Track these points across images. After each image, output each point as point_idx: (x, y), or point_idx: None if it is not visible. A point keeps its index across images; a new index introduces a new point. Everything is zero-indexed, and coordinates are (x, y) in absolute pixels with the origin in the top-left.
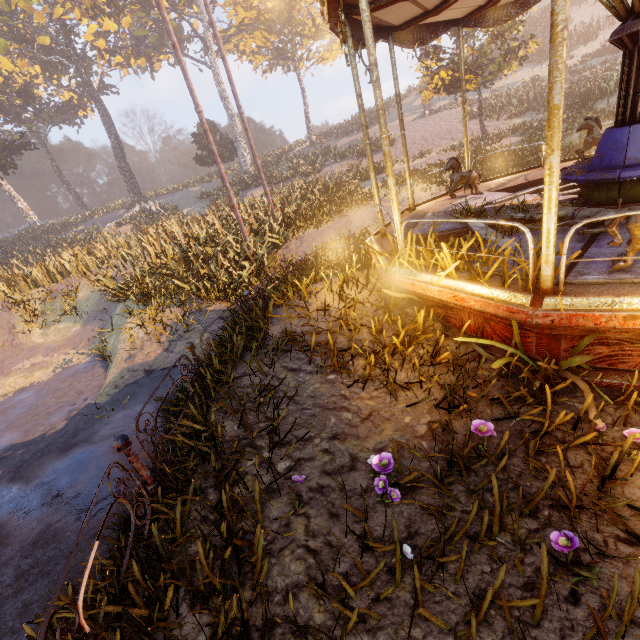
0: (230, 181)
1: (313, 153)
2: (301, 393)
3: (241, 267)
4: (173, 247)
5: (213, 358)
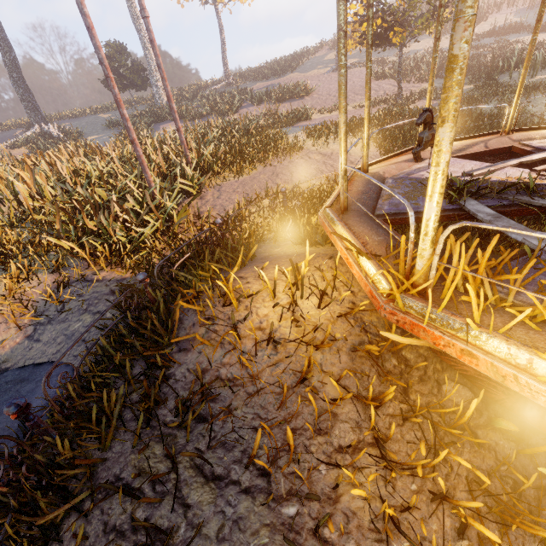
0: (142, 111)
1: (229, 93)
2: None
3: (143, 221)
4: (55, 185)
5: (58, 442)
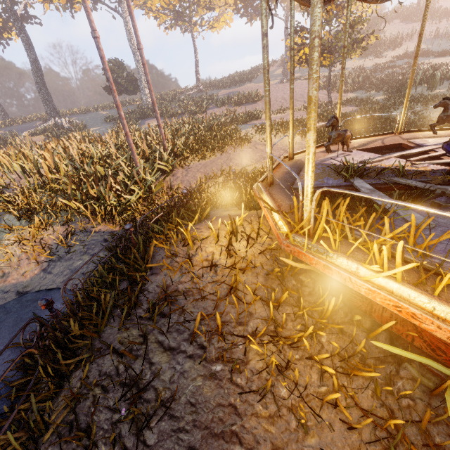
0: (132, 110)
1: (200, 97)
2: (178, 395)
3: (130, 190)
4: (67, 163)
5: (71, 323)
